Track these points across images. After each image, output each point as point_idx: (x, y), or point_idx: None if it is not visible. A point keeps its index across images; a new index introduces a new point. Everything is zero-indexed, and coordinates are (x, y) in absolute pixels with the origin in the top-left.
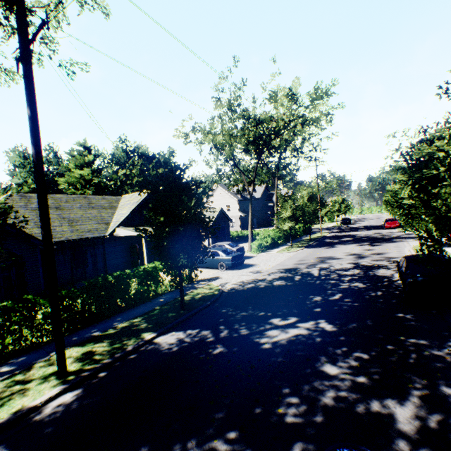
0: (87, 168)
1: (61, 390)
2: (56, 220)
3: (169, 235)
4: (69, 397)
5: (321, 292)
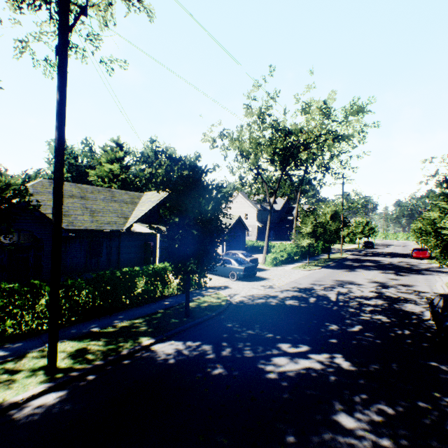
0: (117, 163)
1: (46, 389)
2: (78, 209)
3: (182, 237)
4: (52, 397)
5: (338, 321)
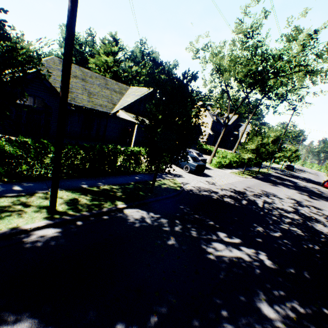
0: (112, 56)
1: (47, 224)
2: (79, 89)
3: (162, 132)
4: (51, 232)
5: (264, 224)
